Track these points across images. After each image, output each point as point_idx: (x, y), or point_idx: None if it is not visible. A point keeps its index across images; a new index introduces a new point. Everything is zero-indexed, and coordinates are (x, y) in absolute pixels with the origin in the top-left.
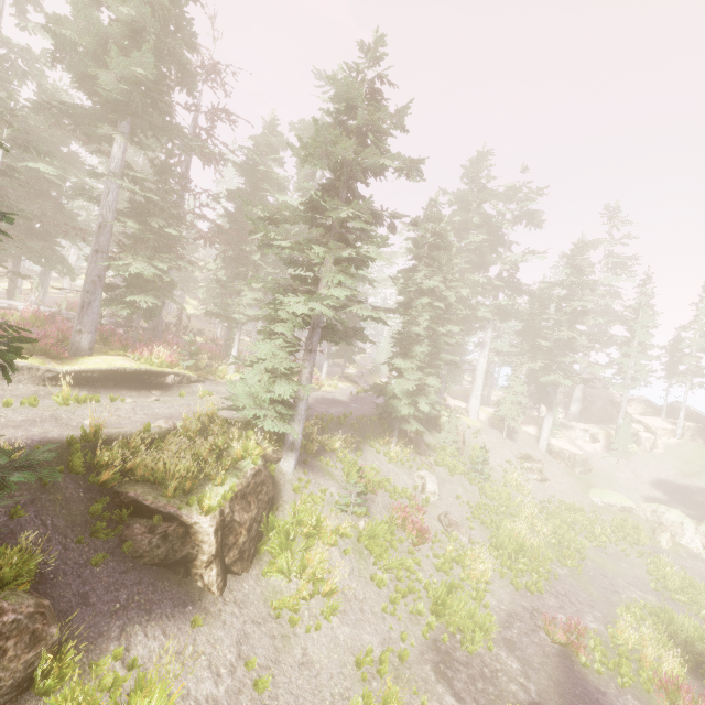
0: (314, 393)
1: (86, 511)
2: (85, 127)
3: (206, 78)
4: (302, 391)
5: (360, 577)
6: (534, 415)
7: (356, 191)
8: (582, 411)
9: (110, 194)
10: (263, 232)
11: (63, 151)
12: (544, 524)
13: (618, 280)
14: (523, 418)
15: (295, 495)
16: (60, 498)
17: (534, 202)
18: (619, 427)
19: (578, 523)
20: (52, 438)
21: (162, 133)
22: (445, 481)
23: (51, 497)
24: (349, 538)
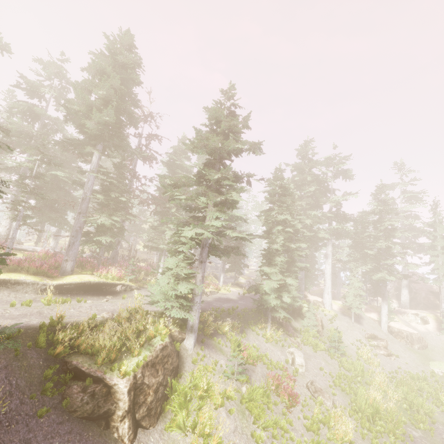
0: (214, 295)
1: (42, 375)
2: (79, 149)
3: (146, 120)
4: (196, 289)
5: (243, 434)
6: (375, 305)
7: (226, 165)
8: (411, 300)
9: (89, 181)
10: (170, 192)
11: (73, 165)
12: (395, 391)
13: (414, 207)
14: (366, 307)
15: (194, 365)
16: (25, 365)
17: (345, 164)
18: (442, 311)
19: (424, 390)
20: (31, 325)
21: (119, 148)
22: (310, 356)
23: (19, 363)
24: (234, 400)
